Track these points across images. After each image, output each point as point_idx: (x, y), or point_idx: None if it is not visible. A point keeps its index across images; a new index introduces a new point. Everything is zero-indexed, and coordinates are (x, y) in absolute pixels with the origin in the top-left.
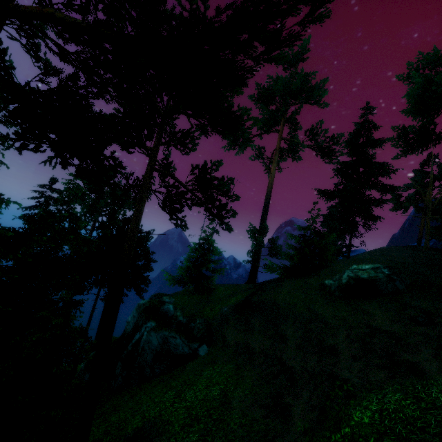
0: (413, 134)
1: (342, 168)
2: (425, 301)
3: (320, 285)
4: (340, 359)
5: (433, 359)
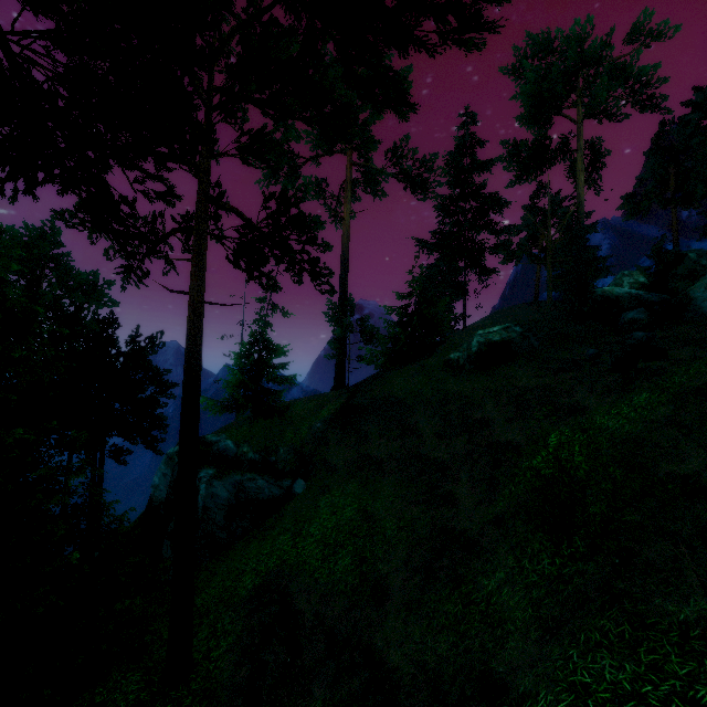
0: (526, 152)
1: (445, 205)
2: (564, 352)
3: (445, 362)
4: (495, 427)
5: (590, 395)
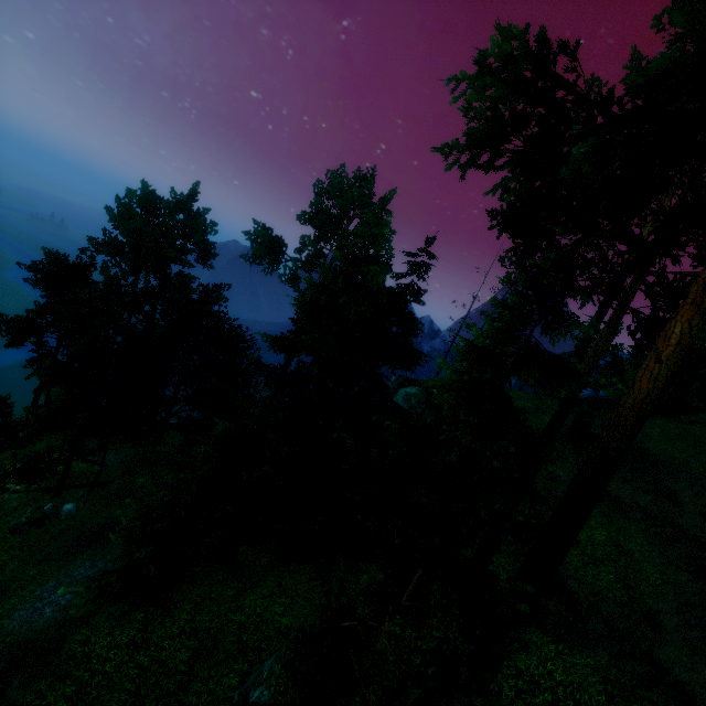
0: None
1: None
2: None
3: None
4: None
5: None
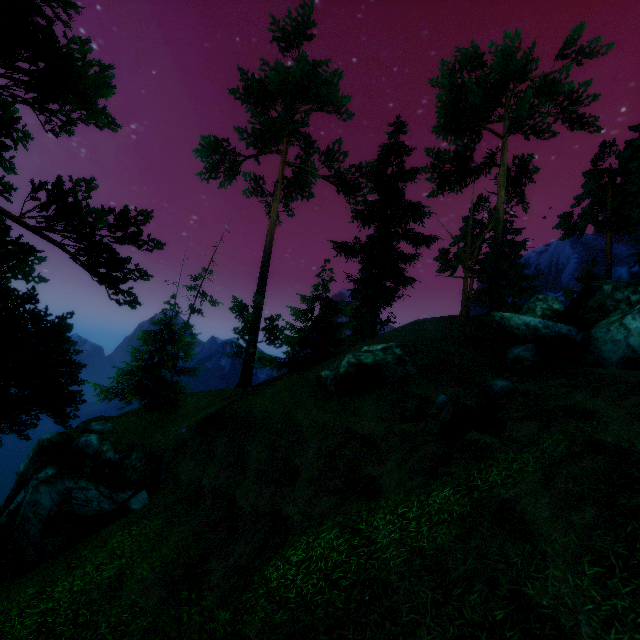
0: (449, 163)
1: (363, 210)
2: (432, 387)
3: (316, 379)
4: (296, 487)
5: (397, 469)
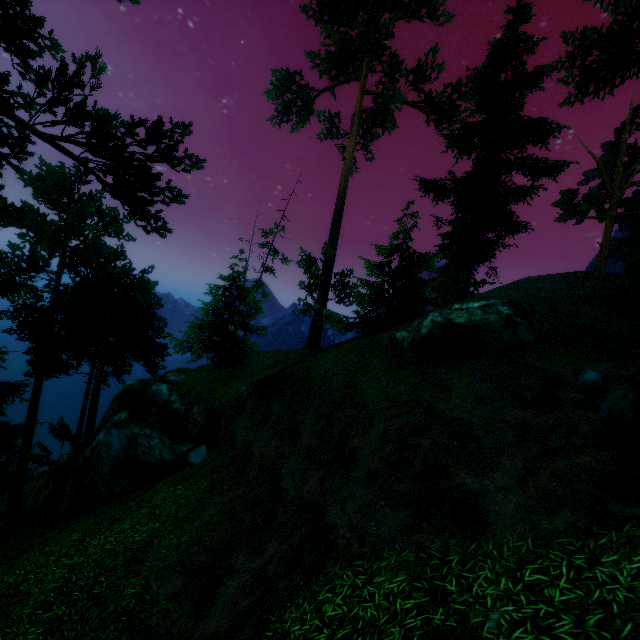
0: (598, 48)
1: (461, 135)
2: (561, 360)
3: (390, 342)
4: (349, 479)
5: (516, 486)
